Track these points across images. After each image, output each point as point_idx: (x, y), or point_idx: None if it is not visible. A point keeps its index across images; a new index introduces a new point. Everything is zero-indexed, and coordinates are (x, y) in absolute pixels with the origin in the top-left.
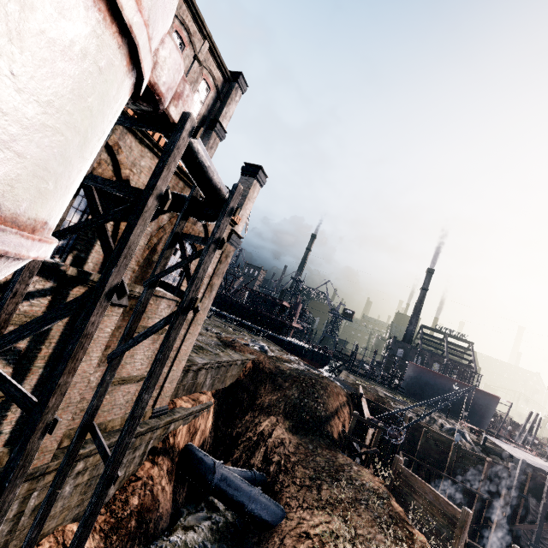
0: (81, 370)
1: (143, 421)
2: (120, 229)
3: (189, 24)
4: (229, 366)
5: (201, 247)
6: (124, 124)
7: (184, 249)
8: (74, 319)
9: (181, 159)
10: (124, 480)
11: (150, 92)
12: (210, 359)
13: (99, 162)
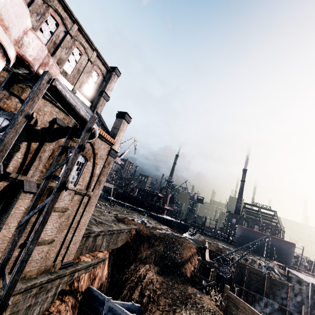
0: (2, 235)
1: (54, 271)
2: (31, 146)
3: (84, 44)
4: (119, 233)
5: (90, 158)
6: (19, 83)
7: (67, 155)
8: (0, 202)
9: (57, 101)
10: (40, 314)
11: (21, 60)
12: (104, 228)
13: (16, 108)
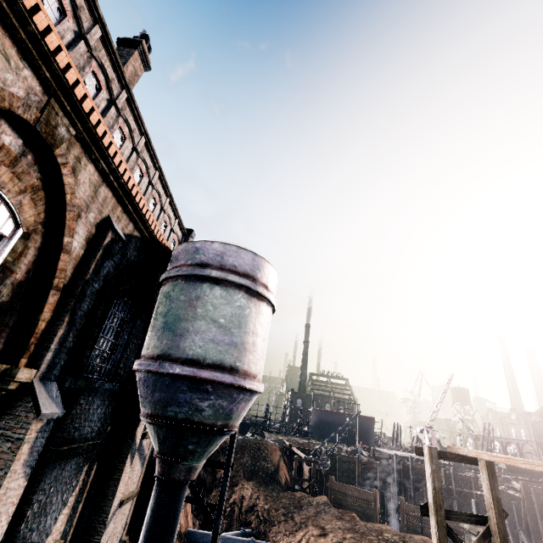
0: None
1: None
2: None
3: (170, 214)
4: None
5: None
6: None
7: None
8: None
9: None
10: None
11: None
12: None
13: None
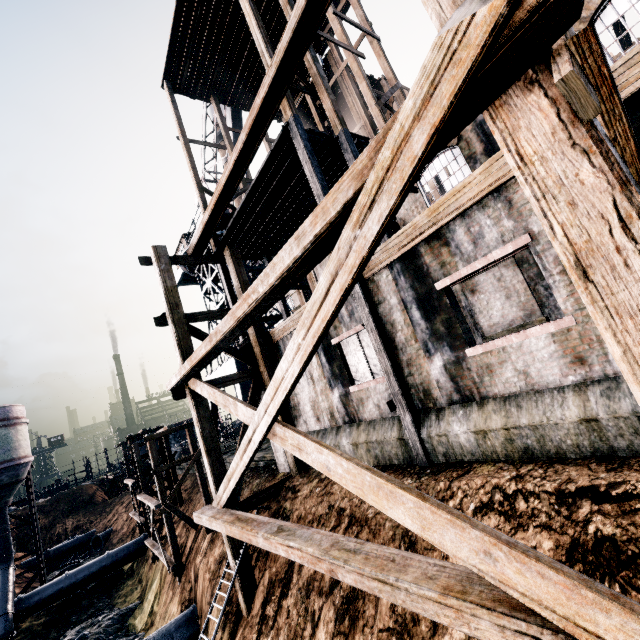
0: None
1: None
2: None
3: None
4: None
5: None
6: None
7: None
8: None
9: None
10: None
11: None
12: None
13: None
